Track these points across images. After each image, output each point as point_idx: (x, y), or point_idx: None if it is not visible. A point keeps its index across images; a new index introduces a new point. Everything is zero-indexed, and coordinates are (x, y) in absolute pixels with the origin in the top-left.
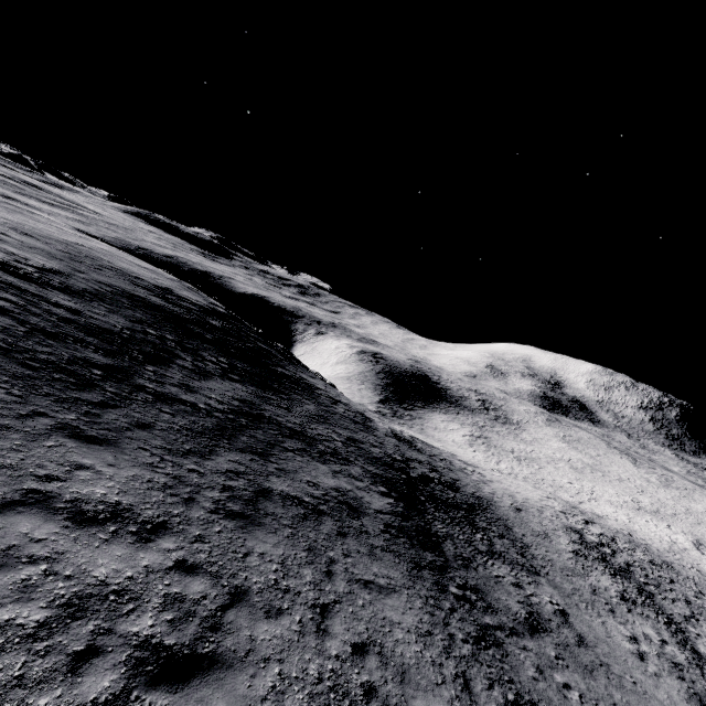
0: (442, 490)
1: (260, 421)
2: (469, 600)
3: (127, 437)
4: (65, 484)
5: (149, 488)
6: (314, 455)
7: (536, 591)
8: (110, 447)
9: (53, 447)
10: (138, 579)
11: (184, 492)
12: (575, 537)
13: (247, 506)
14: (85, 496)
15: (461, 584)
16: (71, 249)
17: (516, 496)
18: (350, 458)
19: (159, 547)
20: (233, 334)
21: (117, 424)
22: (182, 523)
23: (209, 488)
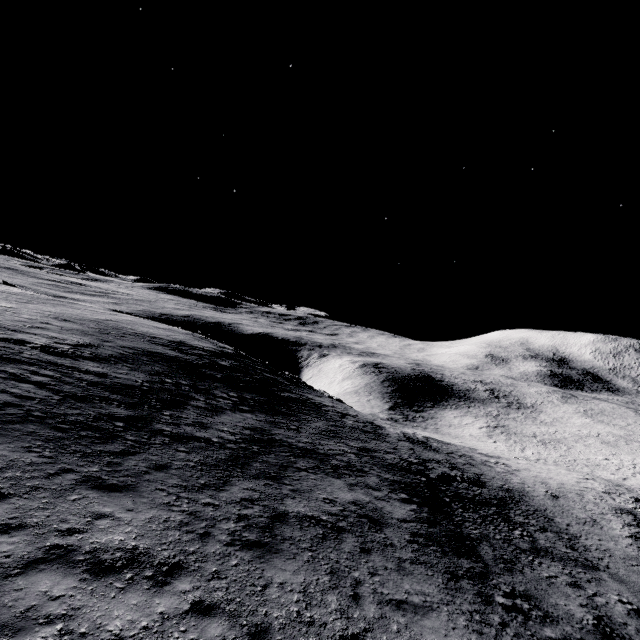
0: (467, 487)
1: (272, 446)
2: (521, 610)
3: (145, 480)
4: (86, 536)
5: (165, 528)
6: (328, 470)
7: (599, 590)
8: (129, 492)
9: (77, 500)
10: (153, 628)
11: (200, 527)
12: (628, 519)
13: (263, 534)
14: (104, 545)
15: (508, 591)
16: (101, 325)
17: (549, 483)
18: (364, 468)
19: (175, 590)
20: (241, 370)
21: (136, 469)
22: (198, 560)
23: (224, 519)
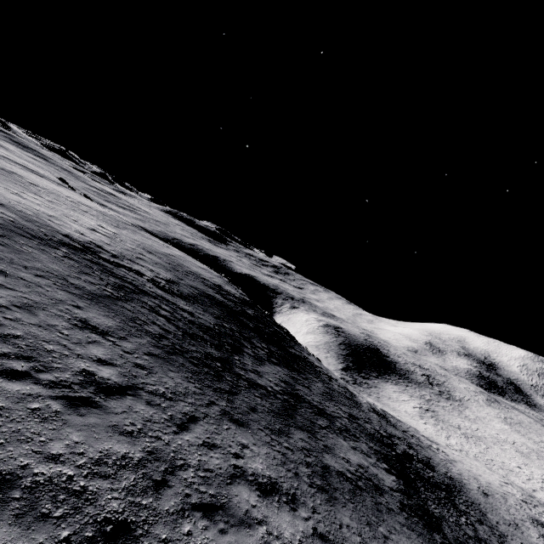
0: (423, 468)
1: (300, 401)
2: None
3: (250, 419)
4: (244, 460)
5: (276, 463)
6: (337, 431)
7: None
8: (247, 428)
9: (227, 429)
10: (303, 542)
11: (292, 467)
12: (542, 531)
13: (323, 481)
14: (256, 471)
15: None
16: (170, 260)
17: (480, 479)
18: (356, 434)
19: (301, 516)
20: (261, 321)
21: (242, 408)
22: (302, 495)
23: (300, 463)
